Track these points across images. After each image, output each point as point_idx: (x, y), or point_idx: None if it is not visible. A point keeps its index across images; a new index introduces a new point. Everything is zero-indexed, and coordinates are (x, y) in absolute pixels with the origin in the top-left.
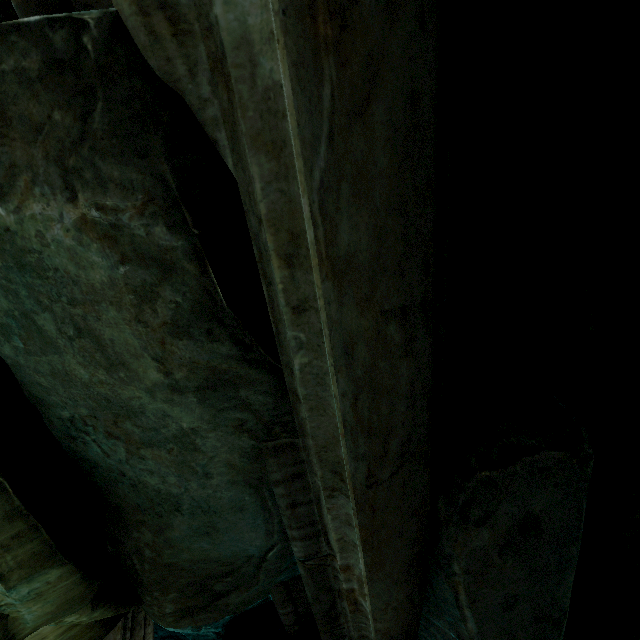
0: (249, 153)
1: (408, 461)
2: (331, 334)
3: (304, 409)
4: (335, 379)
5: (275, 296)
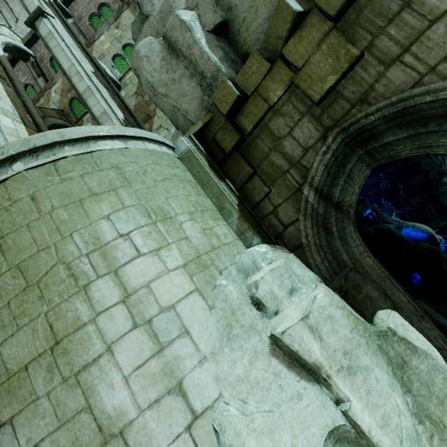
0: (374, 271)
1: (415, 302)
2: (396, 284)
3: (402, 304)
4: (401, 290)
5: (385, 287)
